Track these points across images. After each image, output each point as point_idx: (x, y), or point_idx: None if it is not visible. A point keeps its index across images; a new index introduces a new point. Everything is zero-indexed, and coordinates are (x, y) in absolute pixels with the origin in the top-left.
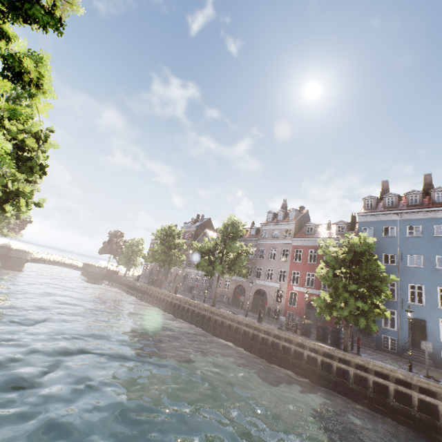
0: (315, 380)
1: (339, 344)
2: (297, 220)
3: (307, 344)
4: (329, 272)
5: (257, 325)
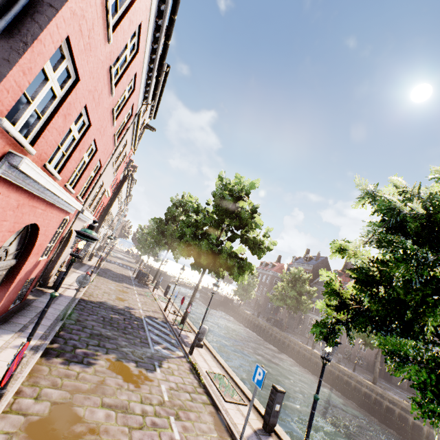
0: None
1: None
2: None
3: None
4: None
5: None
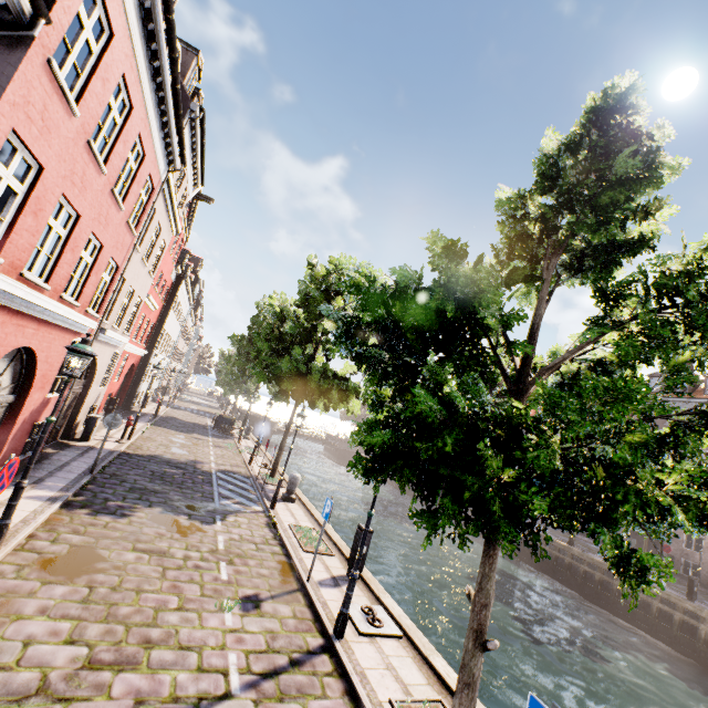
0: None
1: None
2: None
3: None
4: None
5: (689, 606)
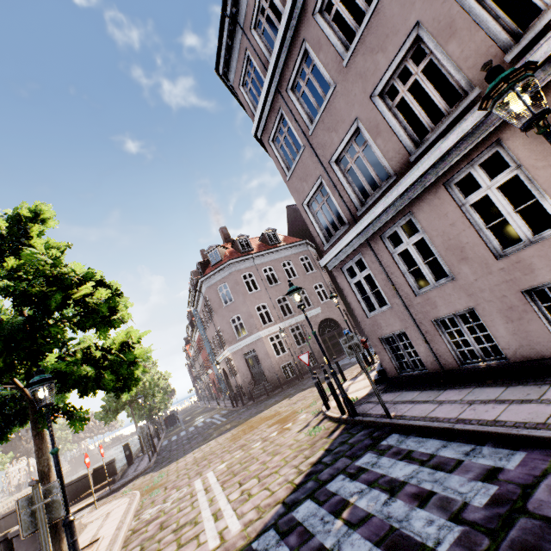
0: None
1: (169, 425)
2: (191, 320)
3: None
4: None
5: None
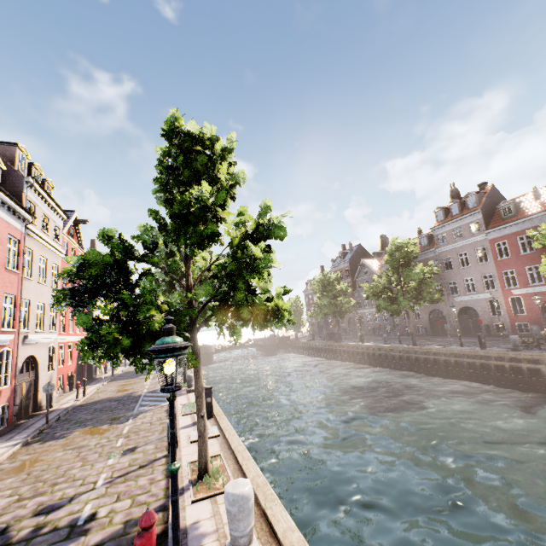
0: None
1: None
2: (482, 206)
3: None
4: None
5: (481, 353)
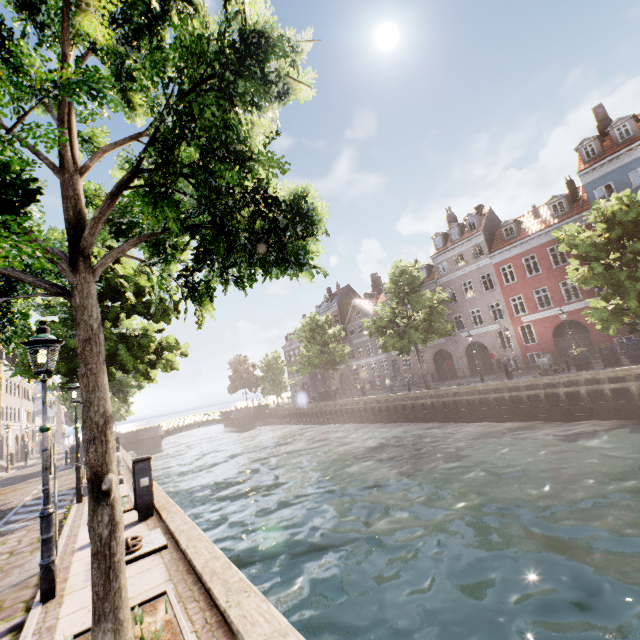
0: (638, 416)
1: None
2: (483, 228)
3: (603, 377)
4: (594, 268)
5: (510, 384)
